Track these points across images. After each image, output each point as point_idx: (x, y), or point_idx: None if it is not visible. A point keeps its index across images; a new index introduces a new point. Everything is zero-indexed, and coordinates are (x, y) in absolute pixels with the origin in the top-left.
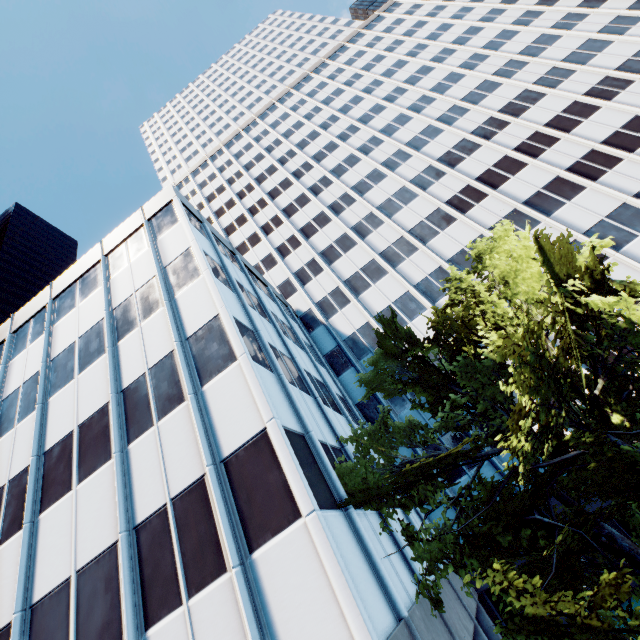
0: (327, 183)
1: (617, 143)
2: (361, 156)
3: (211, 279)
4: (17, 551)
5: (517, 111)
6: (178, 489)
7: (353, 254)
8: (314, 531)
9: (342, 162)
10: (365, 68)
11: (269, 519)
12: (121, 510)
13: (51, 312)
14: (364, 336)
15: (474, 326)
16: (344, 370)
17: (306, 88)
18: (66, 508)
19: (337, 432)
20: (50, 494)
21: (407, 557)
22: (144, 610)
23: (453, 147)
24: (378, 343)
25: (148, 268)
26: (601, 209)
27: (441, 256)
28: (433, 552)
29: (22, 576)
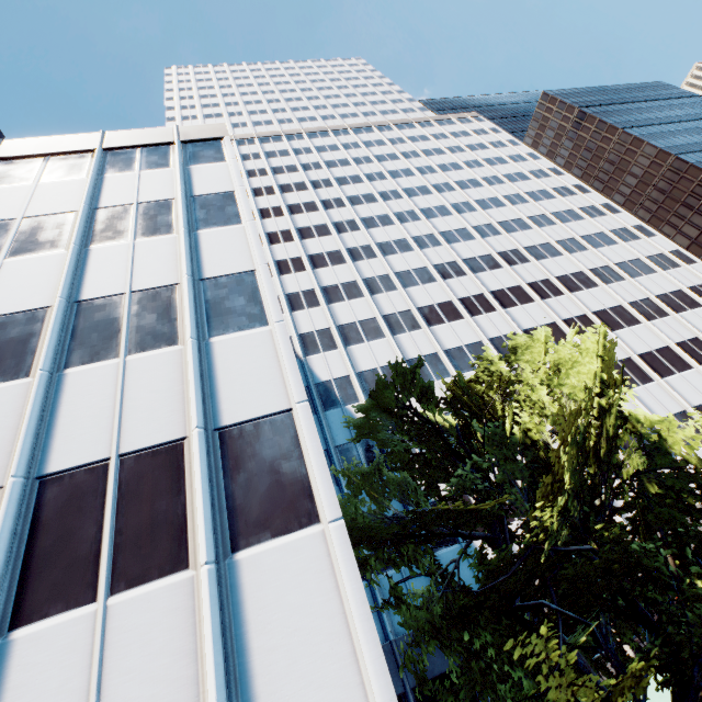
0: (354, 227)
1: (603, 319)
2: (396, 221)
3: (256, 232)
4: None
5: (538, 255)
6: (136, 445)
7: (356, 304)
8: (338, 542)
9: (376, 217)
10: (425, 152)
11: (272, 515)
12: (26, 446)
13: None
14: (339, 388)
15: (492, 406)
16: None
17: (364, 136)
18: None
19: None
20: None
21: None
22: (17, 598)
23: (479, 256)
24: (374, 393)
25: (166, 187)
26: None
27: (440, 344)
28: (421, 619)
29: None
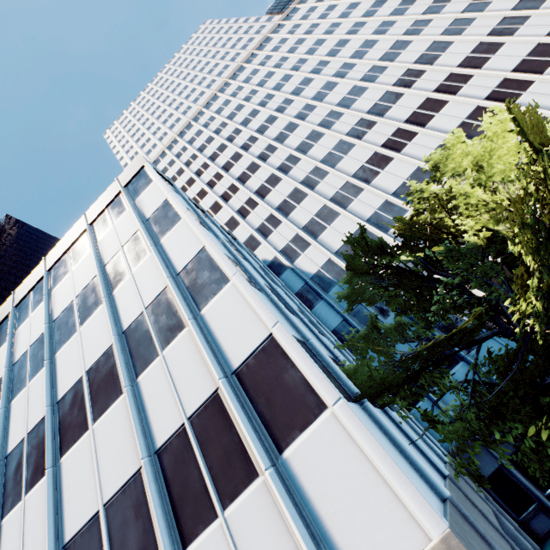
0: (272, 149)
1: (526, 69)
2: (299, 122)
3: (192, 219)
4: (43, 496)
5: (430, 60)
6: (193, 408)
7: (306, 204)
8: (345, 418)
9: (283, 130)
10: (290, 51)
11: (293, 417)
12: (140, 438)
13: (47, 281)
14: (328, 271)
15: (443, 226)
16: (315, 304)
17: (241, 77)
18: (85, 447)
19: (328, 346)
20: (68, 438)
21: (421, 448)
22: (179, 530)
23: (379, 100)
24: (348, 266)
25: (131, 225)
26: None
27: (385, 191)
28: (458, 431)
29: (51, 519)
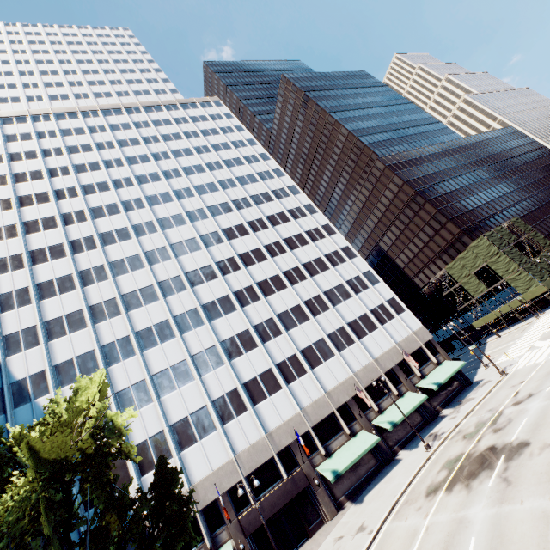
0: (82, 218)
1: (263, 287)
2: (122, 210)
3: None
4: None
5: (232, 236)
6: None
7: (67, 298)
8: None
9: (105, 206)
10: (165, 137)
11: None
12: None
13: None
14: (33, 384)
15: None
16: None
17: (113, 119)
18: None
19: None
20: None
21: None
22: None
23: (186, 240)
24: None
25: None
26: (237, 328)
27: (134, 327)
28: None
29: None
